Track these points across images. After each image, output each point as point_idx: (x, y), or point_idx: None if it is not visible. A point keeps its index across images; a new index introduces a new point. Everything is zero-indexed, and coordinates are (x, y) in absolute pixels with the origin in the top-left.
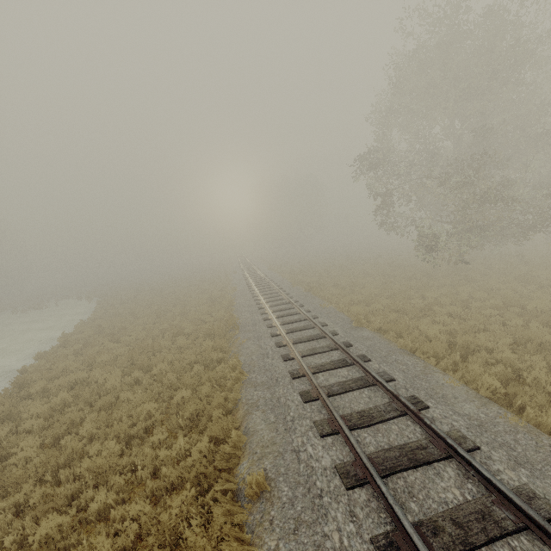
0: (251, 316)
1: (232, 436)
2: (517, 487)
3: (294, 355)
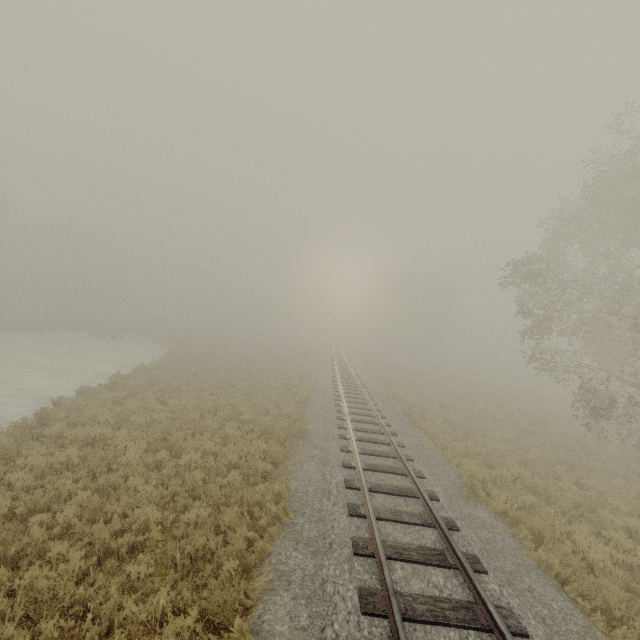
0: (325, 425)
1: (232, 630)
2: None
3: (365, 512)
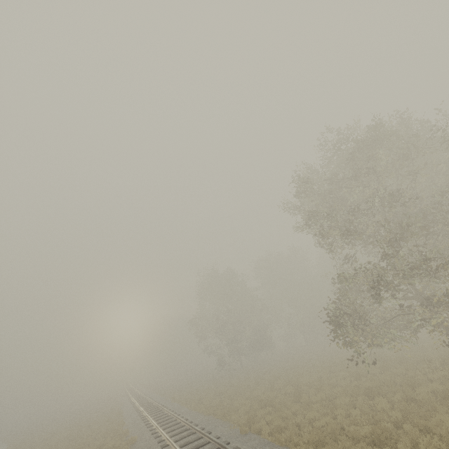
0: (130, 411)
1: (120, 430)
2: (177, 414)
3: (144, 414)
